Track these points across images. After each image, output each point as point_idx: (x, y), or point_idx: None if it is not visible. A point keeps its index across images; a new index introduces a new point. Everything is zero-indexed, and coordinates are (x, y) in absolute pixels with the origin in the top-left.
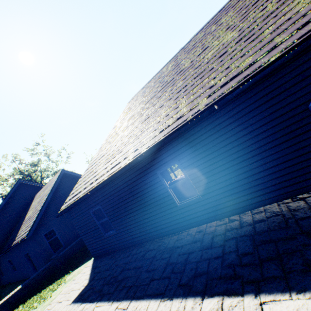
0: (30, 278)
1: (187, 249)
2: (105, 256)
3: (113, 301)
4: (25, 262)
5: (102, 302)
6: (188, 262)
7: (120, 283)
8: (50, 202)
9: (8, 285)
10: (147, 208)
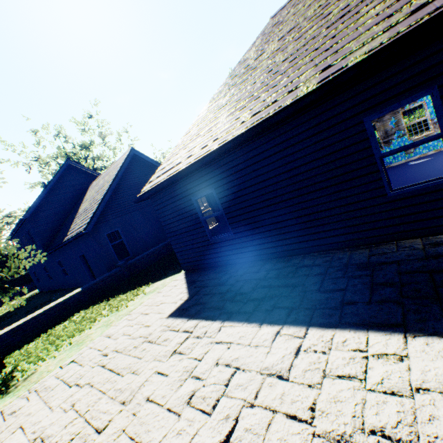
0: (92, 282)
1: (418, 266)
2: (206, 271)
3: (260, 323)
4: (80, 266)
5: (235, 323)
6: (440, 284)
7: (262, 302)
8: (114, 193)
9: (58, 290)
10: (311, 197)
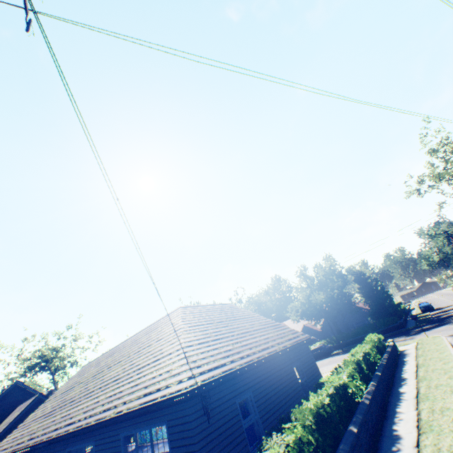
0: None
1: None
2: None
3: None
4: None
5: None
6: None
7: None
8: (7, 432)
9: None
10: None
